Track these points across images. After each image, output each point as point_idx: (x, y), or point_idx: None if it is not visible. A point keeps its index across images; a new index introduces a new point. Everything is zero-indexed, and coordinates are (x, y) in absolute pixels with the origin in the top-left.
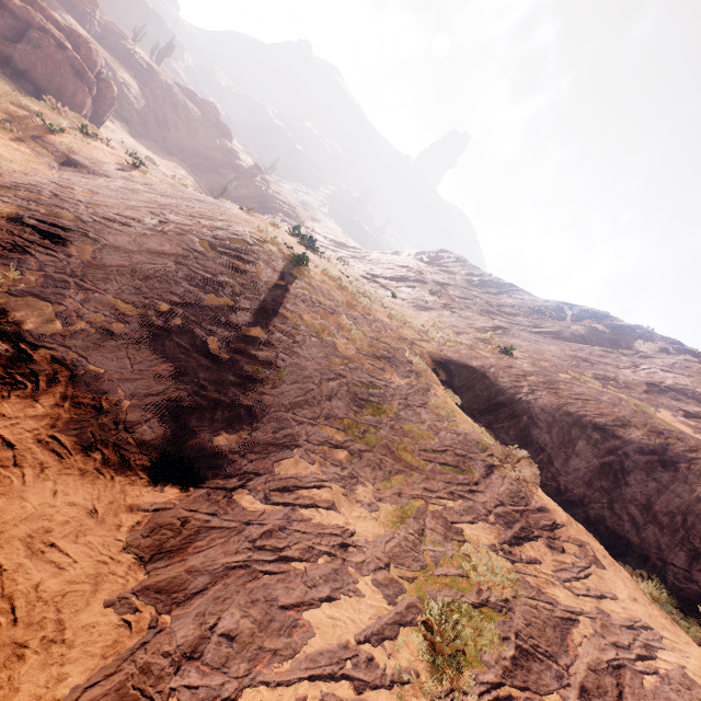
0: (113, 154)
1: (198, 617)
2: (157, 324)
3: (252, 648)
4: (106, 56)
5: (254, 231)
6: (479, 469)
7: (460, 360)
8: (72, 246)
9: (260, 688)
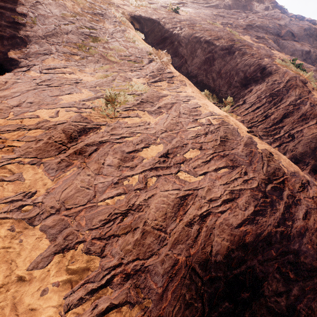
0: None
1: (18, 100)
2: None
3: (39, 104)
4: None
5: None
6: (145, 61)
7: (146, 16)
8: None
9: (43, 109)
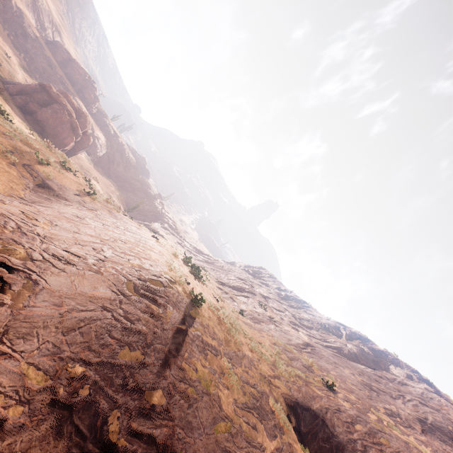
0: (76, 183)
1: None
2: (61, 399)
3: None
4: (93, 123)
5: (167, 270)
6: None
7: (304, 402)
8: (9, 291)
9: None
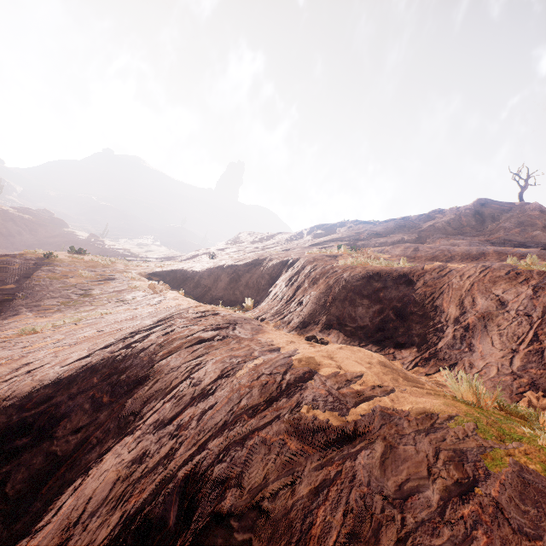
0: None
1: None
2: None
3: None
4: None
5: (20, 252)
6: (139, 297)
7: (169, 269)
8: None
9: None
